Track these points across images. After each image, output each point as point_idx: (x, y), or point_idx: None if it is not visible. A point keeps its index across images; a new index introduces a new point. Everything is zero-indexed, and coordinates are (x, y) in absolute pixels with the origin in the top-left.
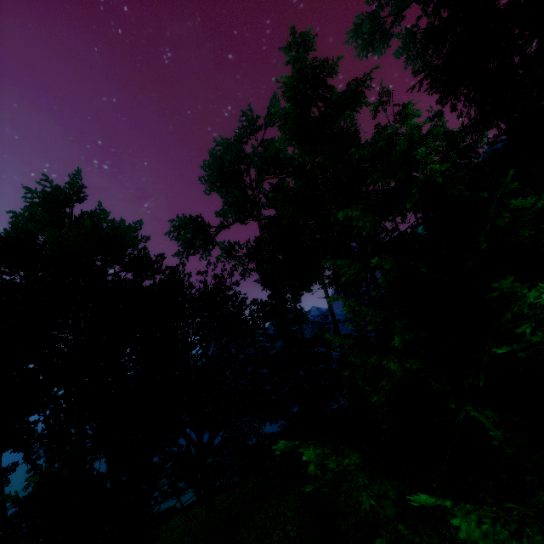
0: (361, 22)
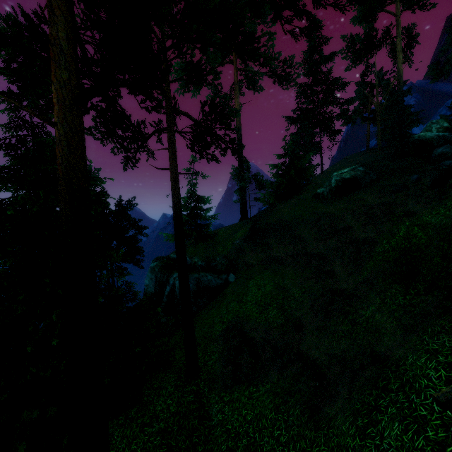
0: (179, 67)
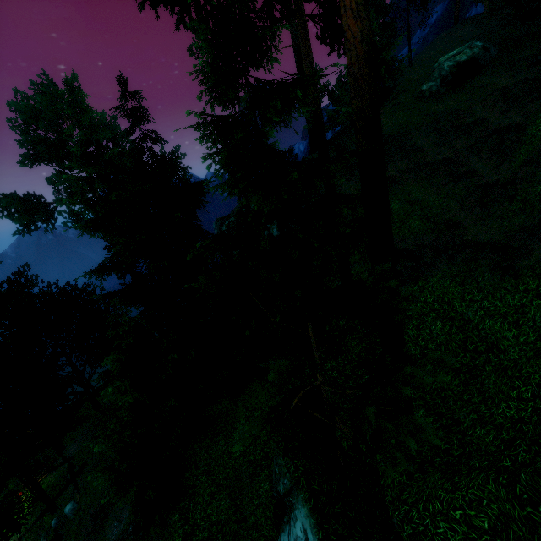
0: None
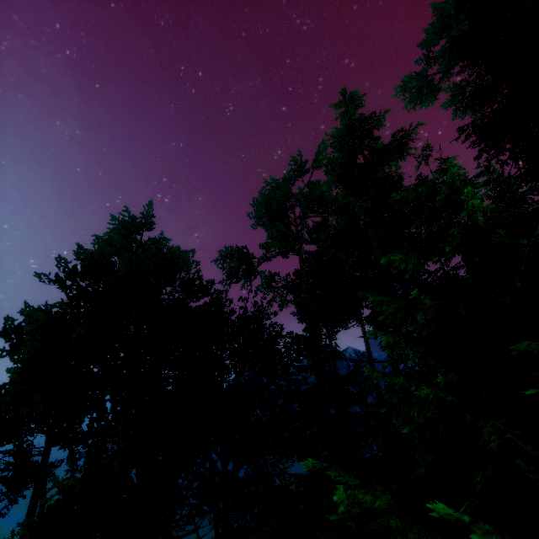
0: (409, 79)
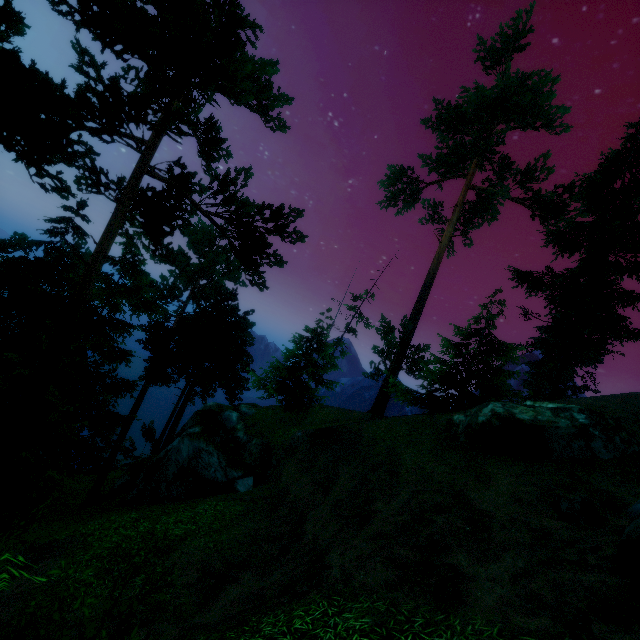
0: (392, 173)
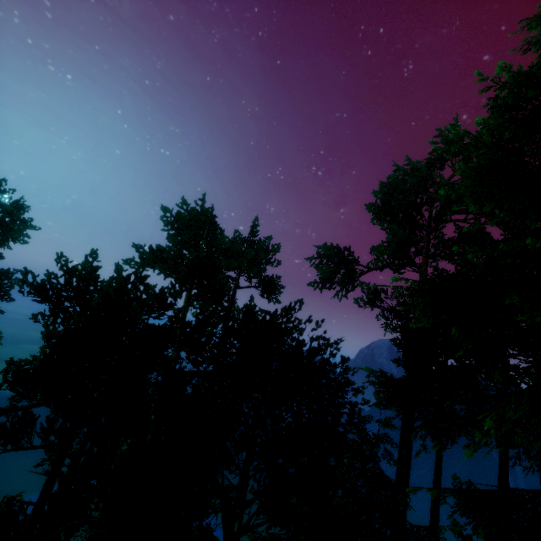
0: None
